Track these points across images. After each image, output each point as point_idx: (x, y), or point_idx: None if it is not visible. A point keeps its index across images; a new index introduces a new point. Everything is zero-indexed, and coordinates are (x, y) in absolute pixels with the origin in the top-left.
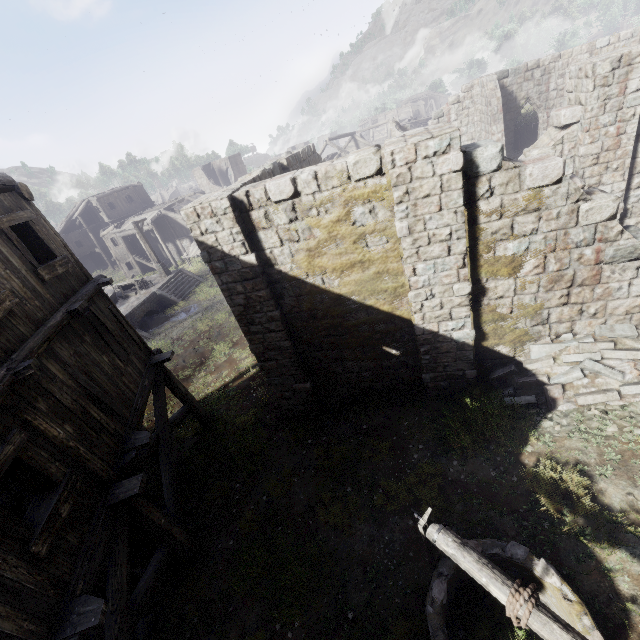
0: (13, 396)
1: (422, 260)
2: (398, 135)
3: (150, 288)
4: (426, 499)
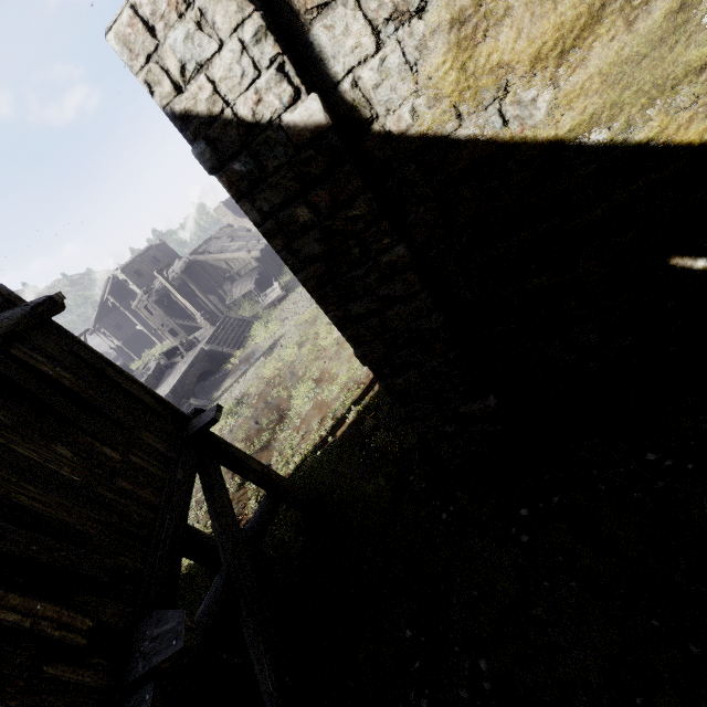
0: None
1: None
2: None
3: (197, 346)
4: None
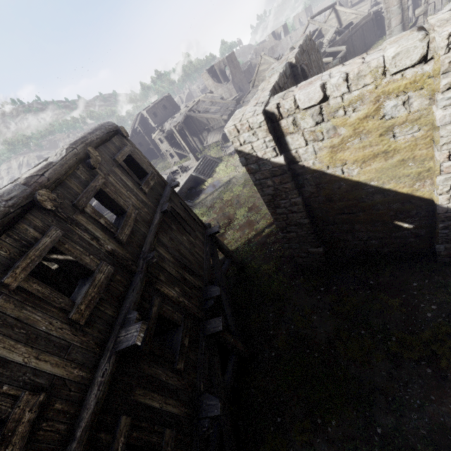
0: (149, 275)
1: None
2: None
3: (188, 171)
4: (446, 356)
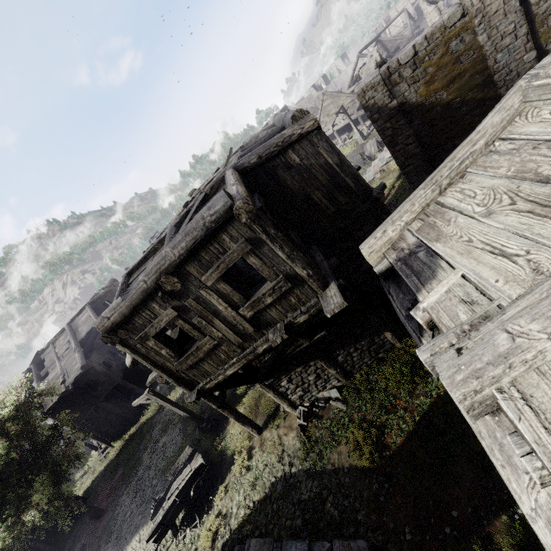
0: None
1: (499, 52)
2: (431, 10)
3: None
4: None
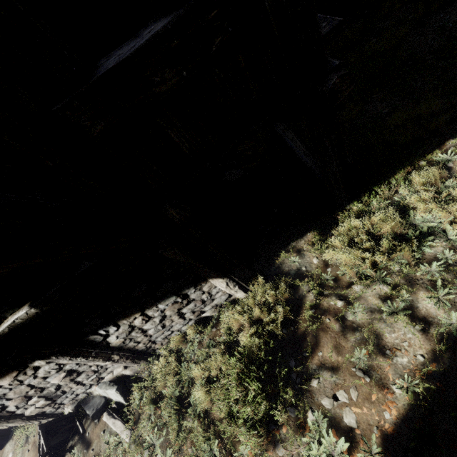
0: None
1: None
2: None
3: None
4: None
